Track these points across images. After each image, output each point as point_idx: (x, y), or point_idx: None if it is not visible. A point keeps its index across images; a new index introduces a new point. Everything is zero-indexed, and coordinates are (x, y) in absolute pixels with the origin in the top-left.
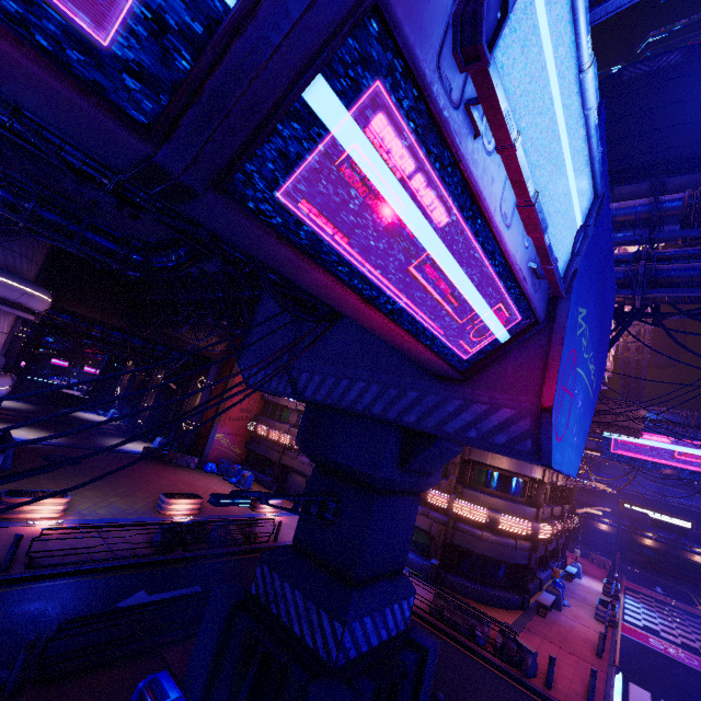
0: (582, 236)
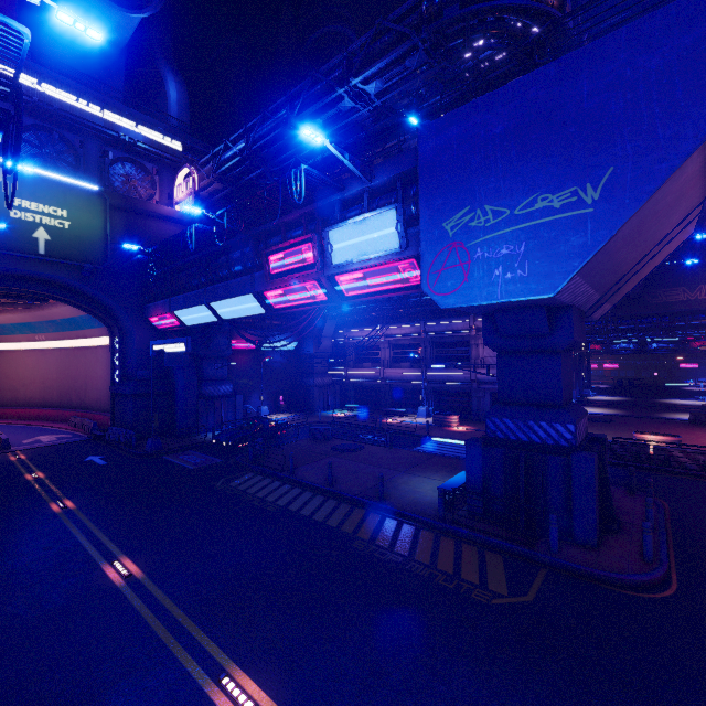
0: (399, 224)
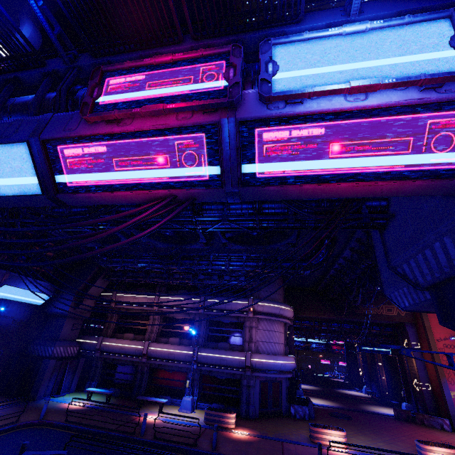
0: None
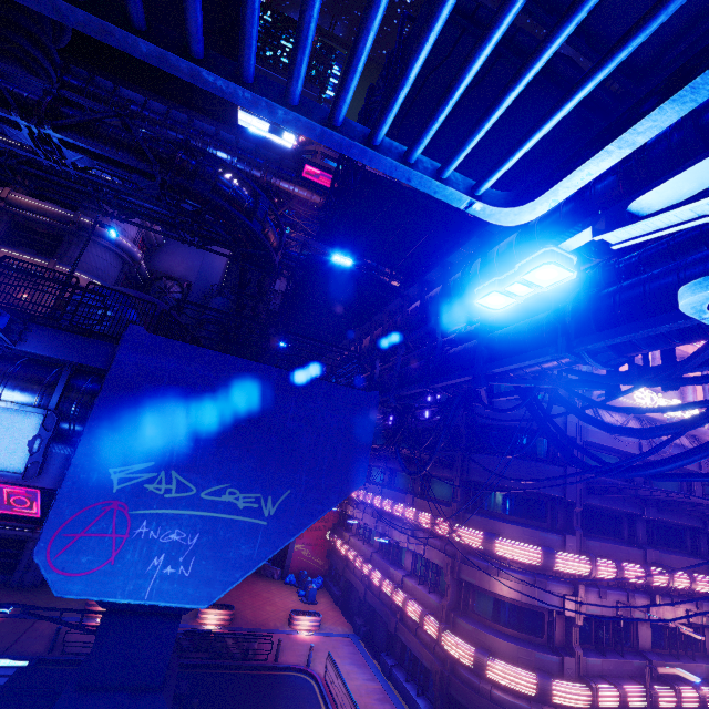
0: (40, 440)
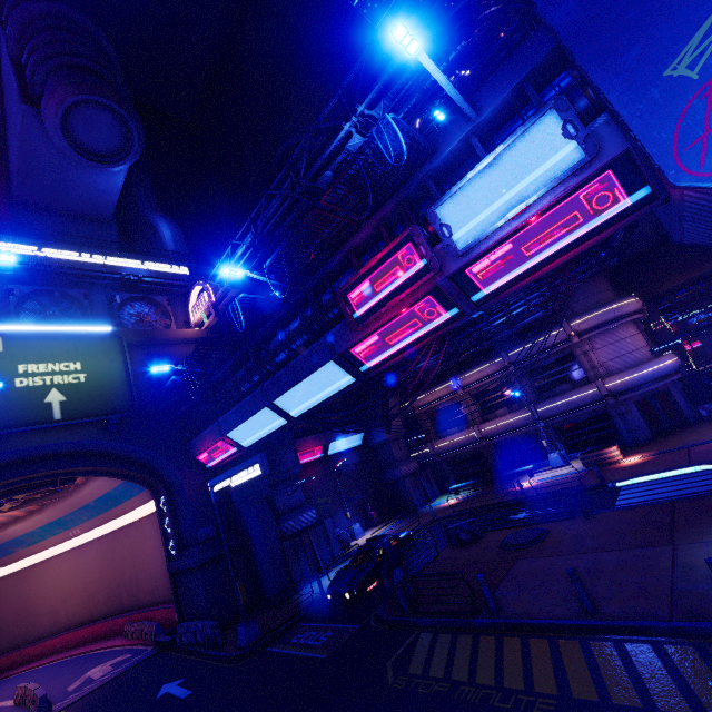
0: (569, 125)
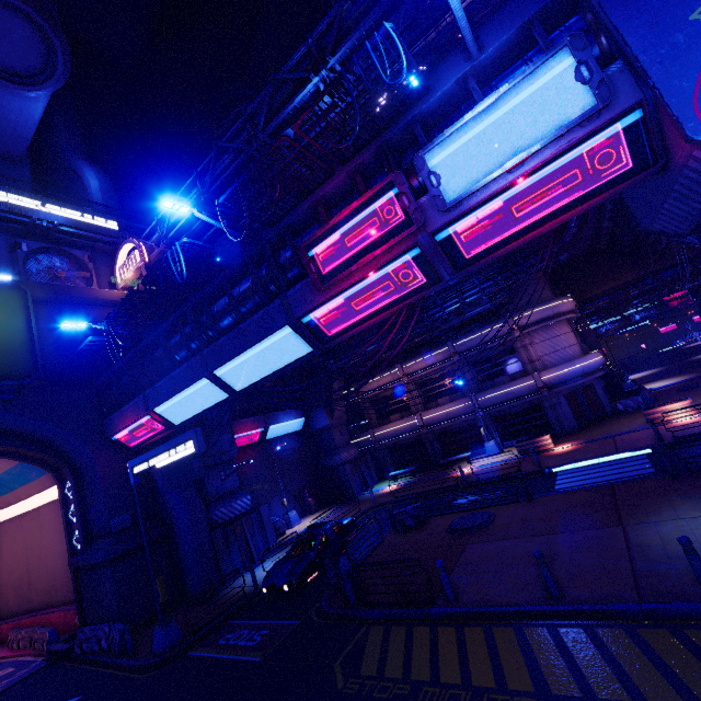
0: (583, 67)
